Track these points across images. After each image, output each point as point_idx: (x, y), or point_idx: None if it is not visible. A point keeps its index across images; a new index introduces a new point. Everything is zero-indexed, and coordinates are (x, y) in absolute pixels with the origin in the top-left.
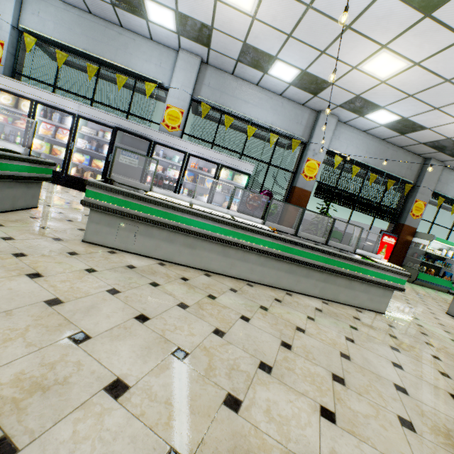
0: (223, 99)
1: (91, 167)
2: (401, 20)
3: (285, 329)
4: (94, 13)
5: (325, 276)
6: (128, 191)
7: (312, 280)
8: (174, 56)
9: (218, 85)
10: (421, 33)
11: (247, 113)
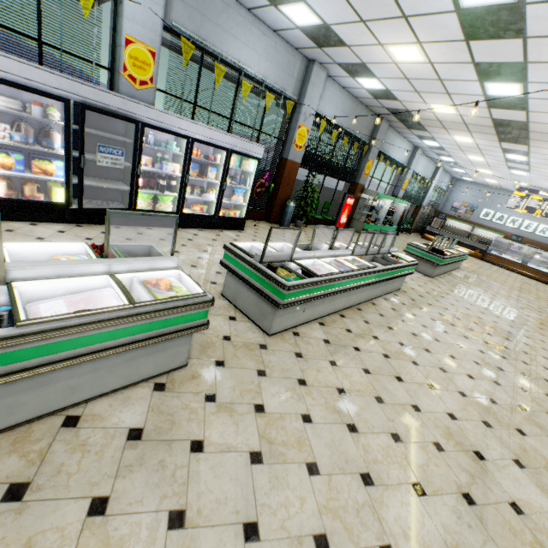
0: (206, 29)
1: (33, 175)
2: (448, 34)
3: (413, 339)
4: None
5: (386, 281)
6: (312, 281)
7: (380, 287)
8: None
9: (196, 0)
10: (452, 48)
11: (237, 57)
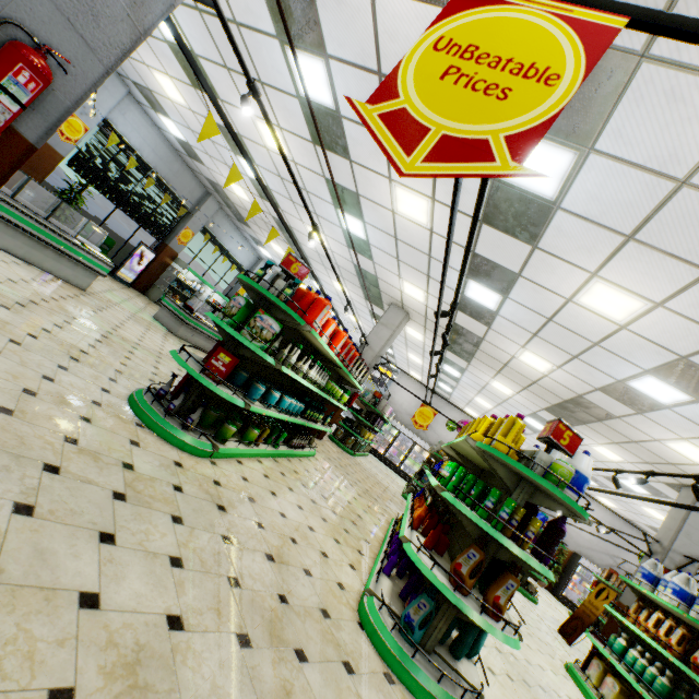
0: None
1: None
2: (180, 73)
3: None
4: None
5: (36, 243)
6: None
7: (19, 242)
8: None
9: None
10: (193, 94)
11: None
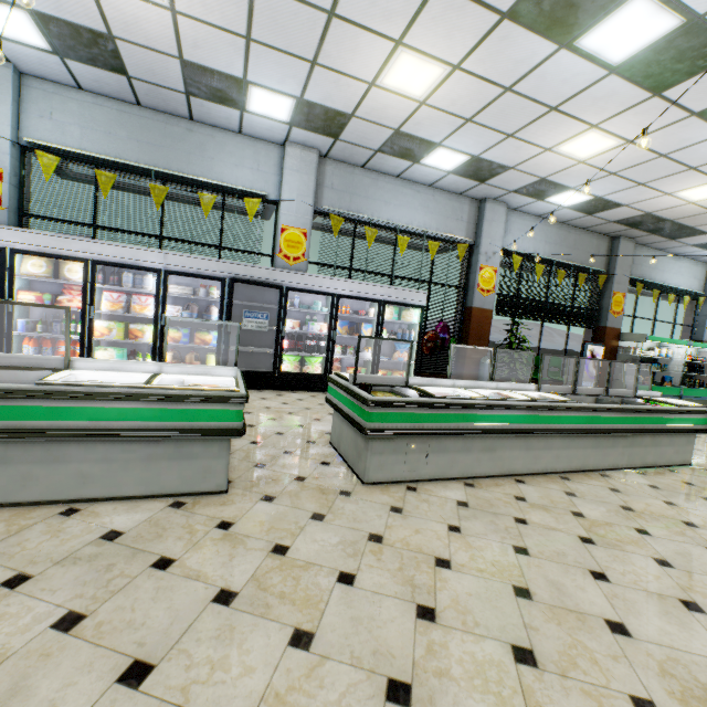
0: (356, 204)
1: (194, 345)
2: (624, 100)
3: (682, 530)
4: (146, 104)
5: (631, 439)
6: (418, 401)
7: (618, 449)
8: (276, 152)
9: (344, 185)
10: (644, 112)
11: (390, 218)
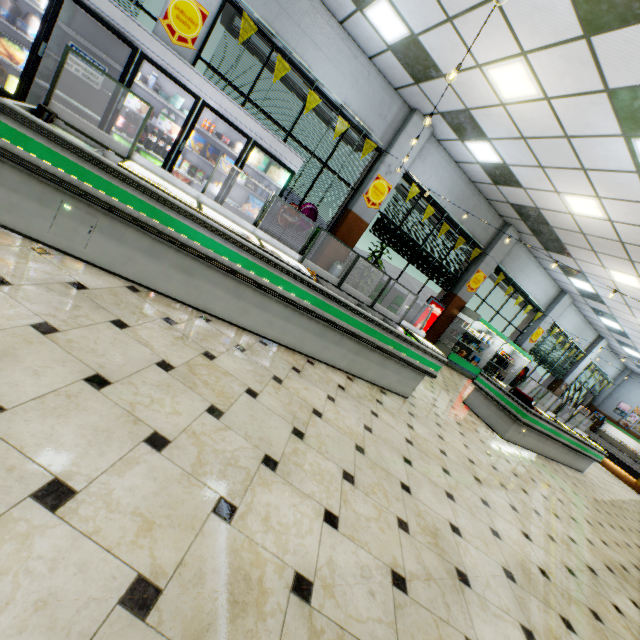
0: (282, 24)
1: None
2: (558, 27)
3: (300, 411)
4: None
5: (360, 347)
6: (86, 150)
7: (343, 350)
8: None
9: None
10: (570, 58)
11: (313, 67)
